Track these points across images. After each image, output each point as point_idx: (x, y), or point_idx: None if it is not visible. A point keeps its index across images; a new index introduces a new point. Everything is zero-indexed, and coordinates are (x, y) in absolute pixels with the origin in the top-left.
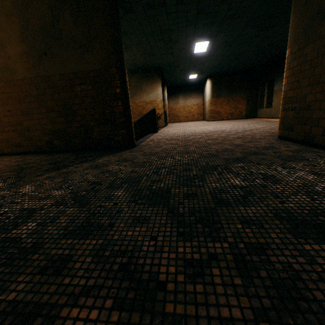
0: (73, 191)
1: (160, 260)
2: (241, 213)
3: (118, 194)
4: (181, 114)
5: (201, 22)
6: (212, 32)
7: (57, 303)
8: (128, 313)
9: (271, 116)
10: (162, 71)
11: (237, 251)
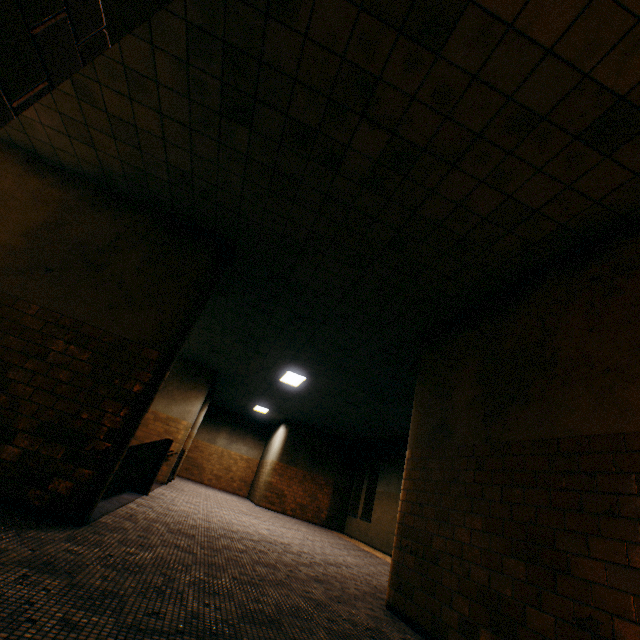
0: None
1: None
2: None
3: None
4: (209, 466)
5: (306, 353)
6: (315, 369)
7: None
8: None
9: (368, 538)
10: (218, 378)
11: None
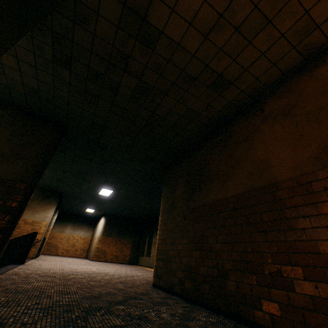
0: None
1: None
2: None
3: None
4: (62, 245)
5: (111, 178)
6: (117, 186)
7: None
8: None
9: (150, 264)
10: (63, 196)
11: None
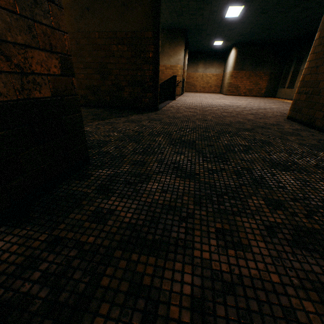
0: (125, 134)
1: (195, 168)
2: (242, 157)
3: (159, 139)
4: (198, 84)
5: None
6: None
7: (149, 174)
8: (183, 179)
9: (290, 97)
10: (187, 33)
11: (236, 169)
